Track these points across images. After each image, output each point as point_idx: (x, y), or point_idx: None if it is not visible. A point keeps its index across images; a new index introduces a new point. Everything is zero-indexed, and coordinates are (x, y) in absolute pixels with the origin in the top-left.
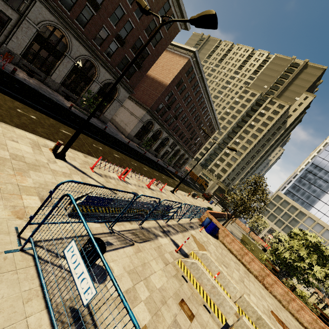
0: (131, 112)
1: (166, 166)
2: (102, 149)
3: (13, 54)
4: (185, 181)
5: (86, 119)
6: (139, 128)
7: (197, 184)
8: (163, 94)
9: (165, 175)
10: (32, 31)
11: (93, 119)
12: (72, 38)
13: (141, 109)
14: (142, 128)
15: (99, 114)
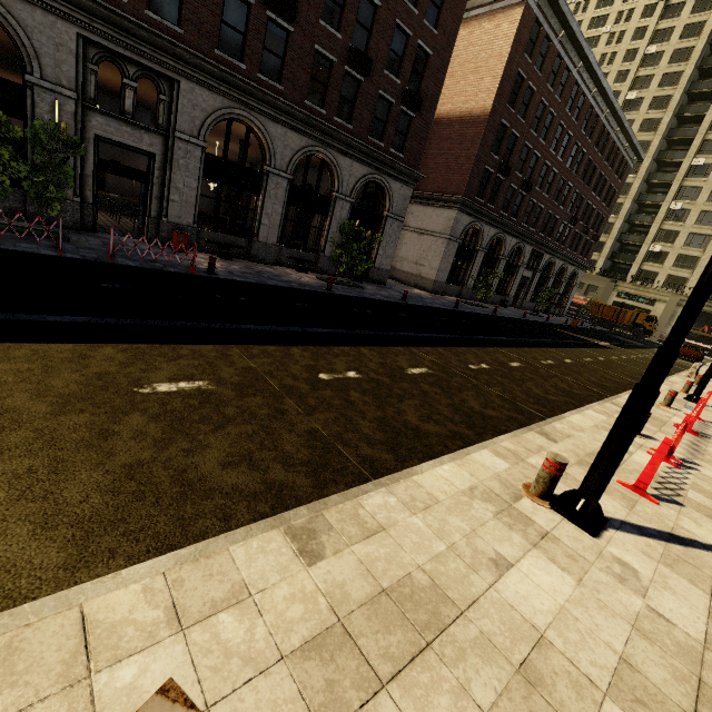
0: (416, 229)
1: (541, 319)
2: (488, 367)
3: (183, 230)
4: (604, 336)
5: (364, 295)
6: (451, 257)
7: (622, 327)
8: (485, 143)
9: (584, 346)
10: (194, 157)
11: (364, 286)
12: (266, 124)
13: (441, 210)
14: (456, 255)
15: (365, 269)
